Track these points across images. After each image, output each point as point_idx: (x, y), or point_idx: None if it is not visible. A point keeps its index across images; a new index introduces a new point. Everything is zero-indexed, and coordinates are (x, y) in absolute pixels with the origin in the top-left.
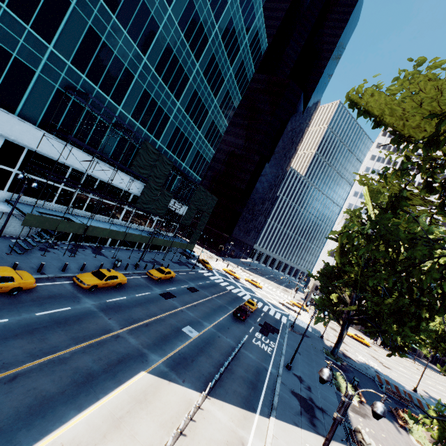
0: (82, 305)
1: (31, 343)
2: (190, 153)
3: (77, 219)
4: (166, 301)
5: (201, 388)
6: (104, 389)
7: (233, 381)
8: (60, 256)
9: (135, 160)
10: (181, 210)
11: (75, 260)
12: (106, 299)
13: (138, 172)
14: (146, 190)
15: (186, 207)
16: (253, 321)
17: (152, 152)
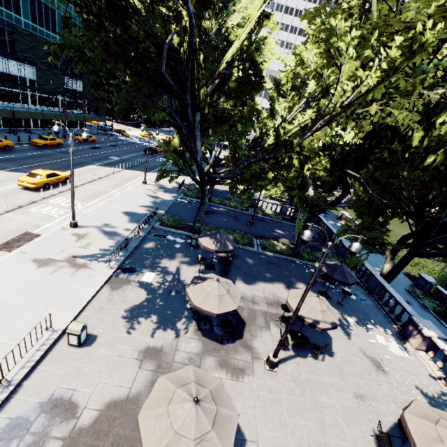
0: (46, 152)
1: (36, 160)
2: (57, 22)
3: (1, 108)
4: (95, 150)
5: (122, 168)
6: (77, 168)
7: (139, 168)
8: (9, 136)
9: (16, 46)
10: (78, 87)
11: (20, 137)
12: (57, 150)
13: (24, 57)
14: (39, 73)
15: (80, 82)
16: (160, 155)
17: (25, 35)
